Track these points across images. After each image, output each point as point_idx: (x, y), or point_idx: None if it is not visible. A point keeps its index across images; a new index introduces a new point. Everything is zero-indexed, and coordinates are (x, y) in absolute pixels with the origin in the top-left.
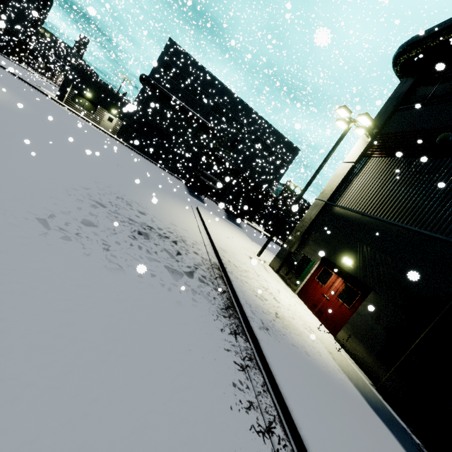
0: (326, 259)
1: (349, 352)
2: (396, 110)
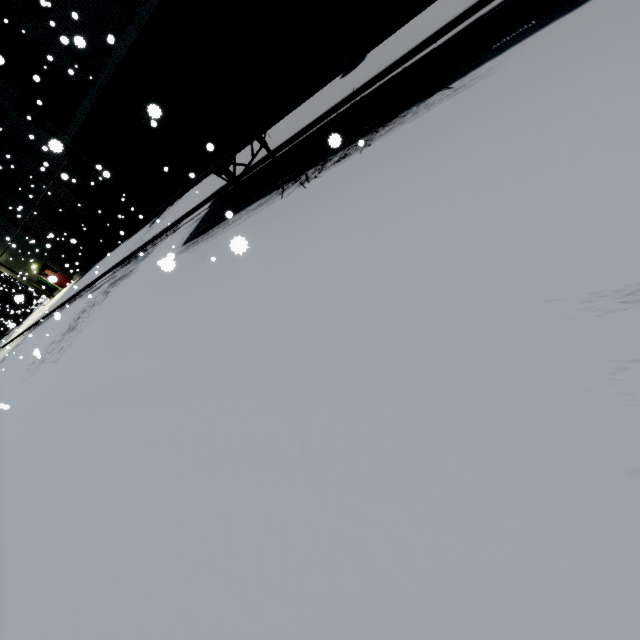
0: (38, 272)
1: (76, 278)
2: None
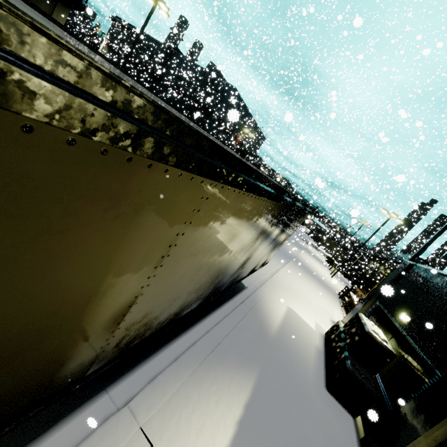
0: None
1: None
2: (111, 34)
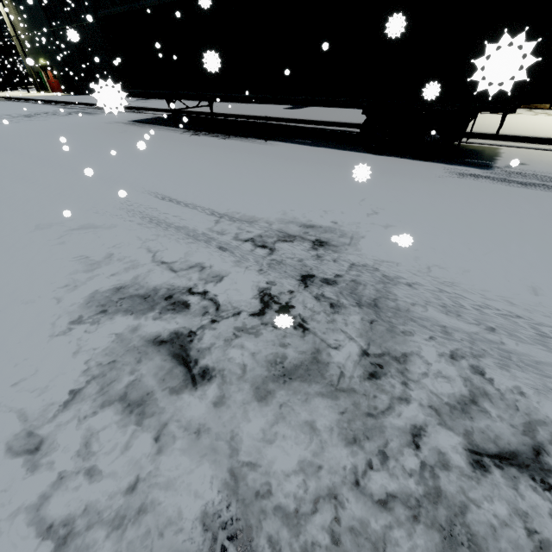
0: (42, 67)
1: (67, 93)
2: None
